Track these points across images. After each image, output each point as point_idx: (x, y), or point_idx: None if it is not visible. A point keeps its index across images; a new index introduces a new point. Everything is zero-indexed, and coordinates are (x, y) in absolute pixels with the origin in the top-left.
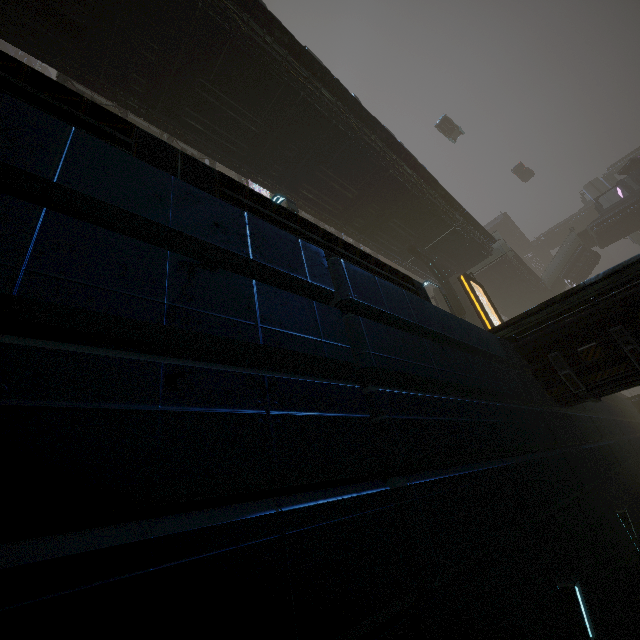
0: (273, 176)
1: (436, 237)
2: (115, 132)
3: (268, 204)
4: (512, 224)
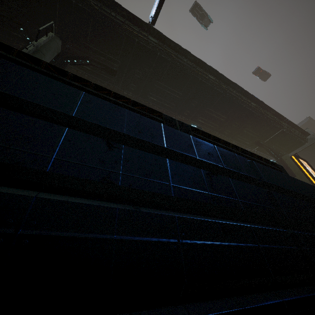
0: (185, 115)
1: (271, 135)
2: (156, 117)
3: (208, 136)
4: (314, 122)
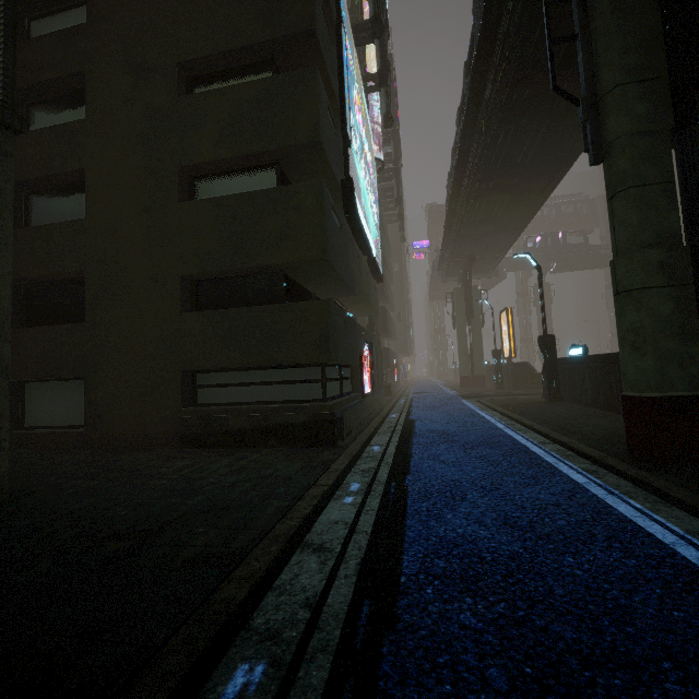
0: (480, 187)
1: (486, 255)
2: None
3: None
4: None
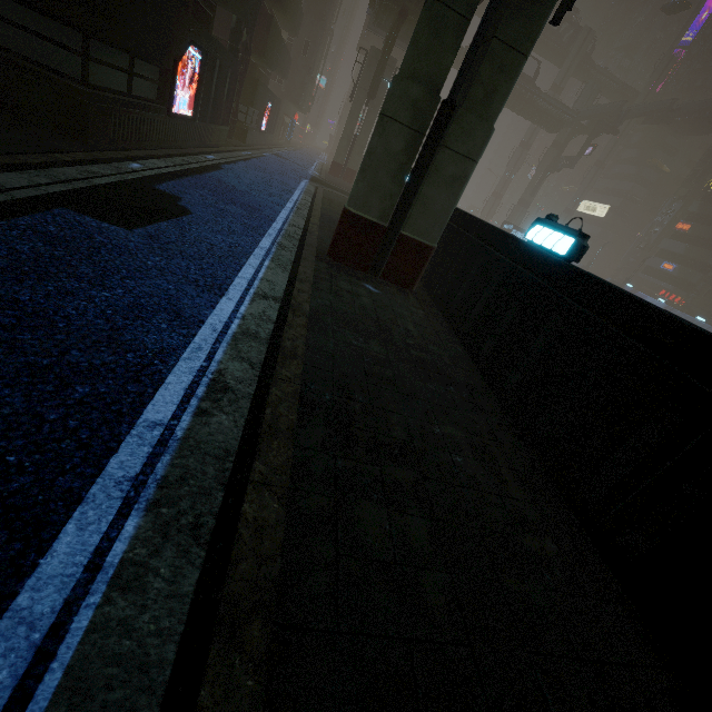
0: None
1: None
2: None
3: None
4: None
